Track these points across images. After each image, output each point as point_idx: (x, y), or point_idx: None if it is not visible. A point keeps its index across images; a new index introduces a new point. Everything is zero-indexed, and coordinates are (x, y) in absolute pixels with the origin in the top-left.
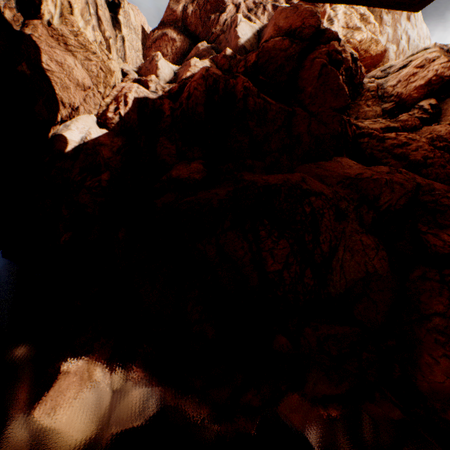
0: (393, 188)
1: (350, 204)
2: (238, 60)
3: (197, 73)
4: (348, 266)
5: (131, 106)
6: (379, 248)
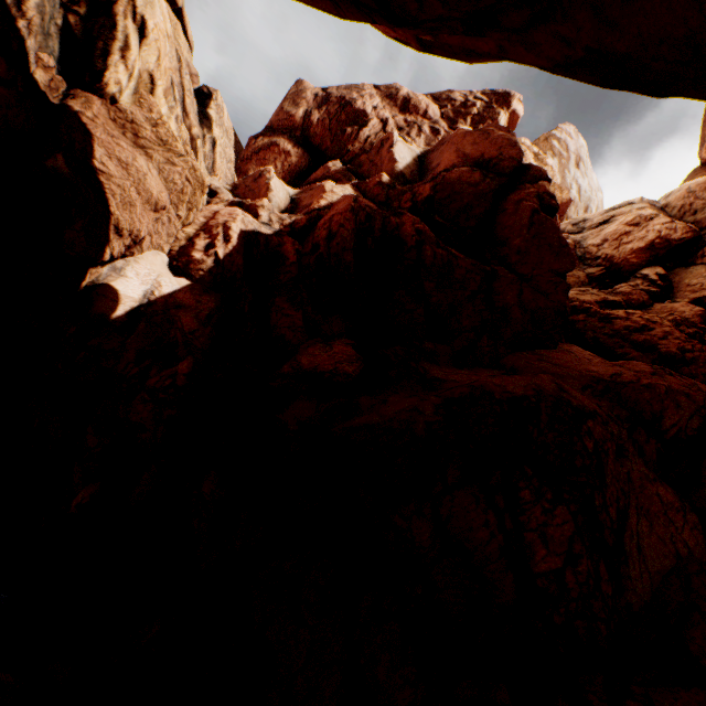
0: (676, 400)
1: (620, 426)
2: (399, 190)
3: (337, 202)
4: (647, 545)
5: (237, 243)
6: (685, 508)
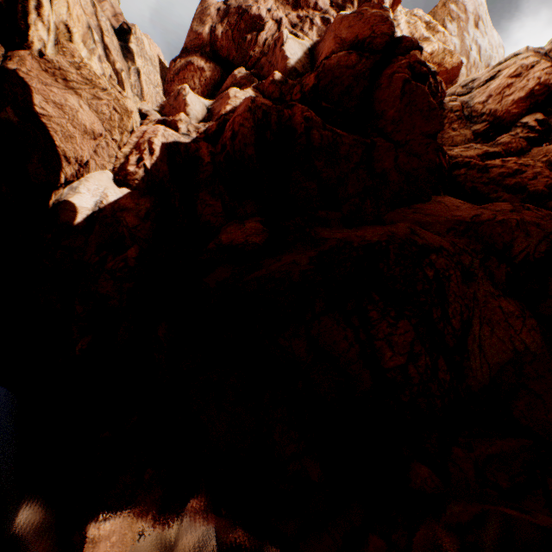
0: (527, 230)
1: (473, 257)
2: (290, 85)
3: (239, 106)
4: (488, 345)
5: (159, 154)
6: (525, 315)
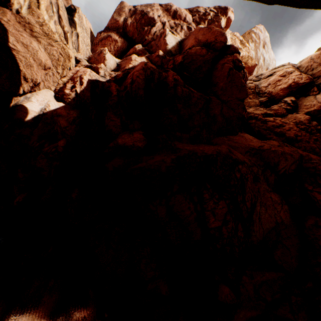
0: (286, 157)
1: (259, 169)
2: (167, 59)
3: (137, 65)
4: (263, 218)
5: (86, 86)
6: (283, 203)
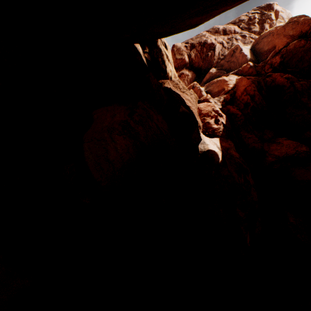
0: None
1: None
2: (260, 66)
3: (237, 83)
4: None
5: (225, 115)
6: None
